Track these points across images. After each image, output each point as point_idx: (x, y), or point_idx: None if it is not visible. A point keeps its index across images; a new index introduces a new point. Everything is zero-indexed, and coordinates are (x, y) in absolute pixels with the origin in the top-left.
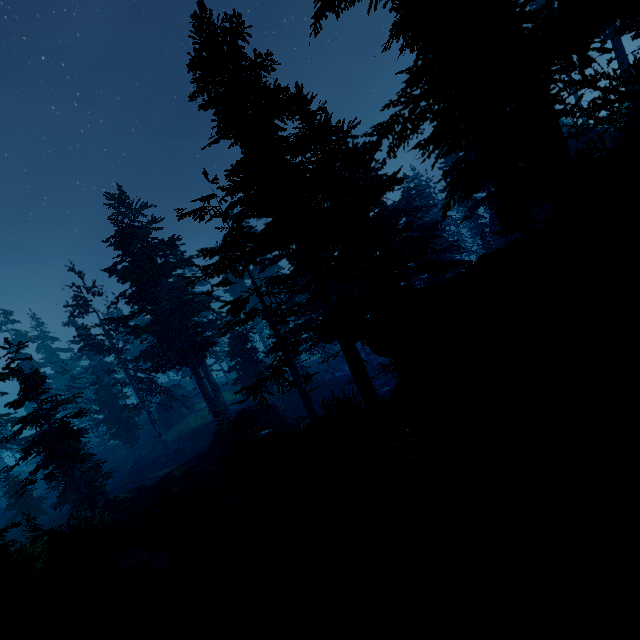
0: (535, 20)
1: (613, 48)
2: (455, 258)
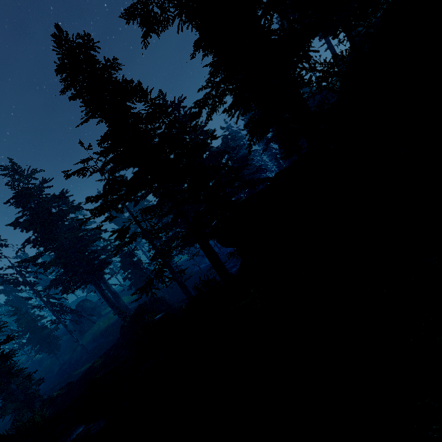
0: (277, 34)
1: (326, 42)
2: (263, 176)
